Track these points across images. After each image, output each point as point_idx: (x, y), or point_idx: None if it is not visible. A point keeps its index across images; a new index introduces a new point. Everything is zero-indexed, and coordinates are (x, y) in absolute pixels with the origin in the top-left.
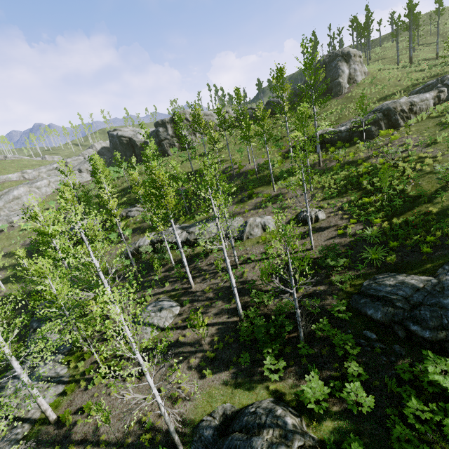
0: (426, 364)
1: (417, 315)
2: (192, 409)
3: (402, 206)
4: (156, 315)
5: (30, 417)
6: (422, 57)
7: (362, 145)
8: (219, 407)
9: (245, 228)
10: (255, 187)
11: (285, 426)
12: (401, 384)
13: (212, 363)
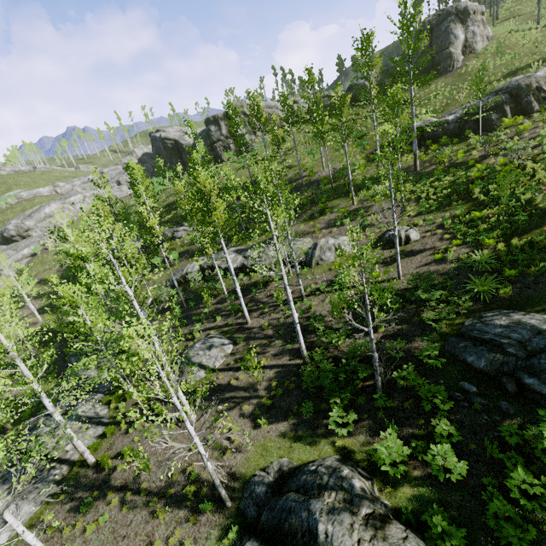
0: (542, 427)
1: (535, 365)
2: (243, 462)
3: (526, 222)
4: (205, 354)
5: (69, 458)
6: None
7: (476, 140)
8: (275, 462)
9: (314, 251)
10: (329, 200)
11: (352, 490)
12: (505, 449)
13: (268, 411)
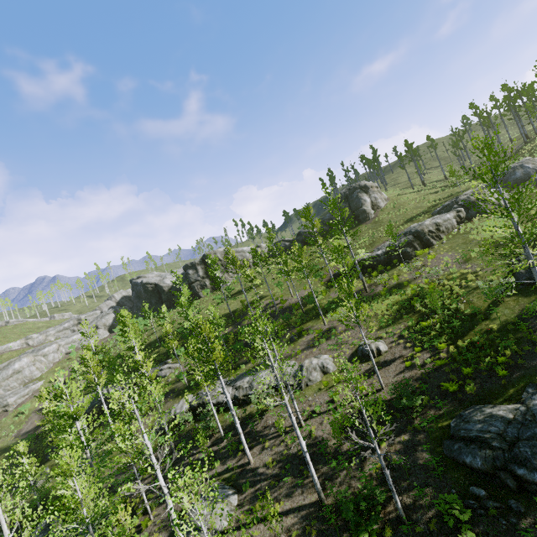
0: None
1: (518, 454)
2: None
3: (462, 326)
4: (210, 511)
5: None
6: (433, 179)
7: (403, 268)
8: None
9: (301, 373)
10: (303, 323)
11: None
12: None
13: None
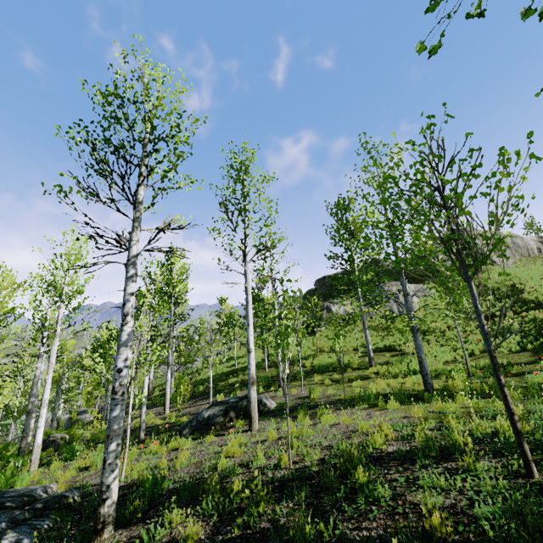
0: None
1: None
2: None
3: None
4: None
5: None
6: None
7: None
8: None
9: None
10: None
11: None
12: None
13: None
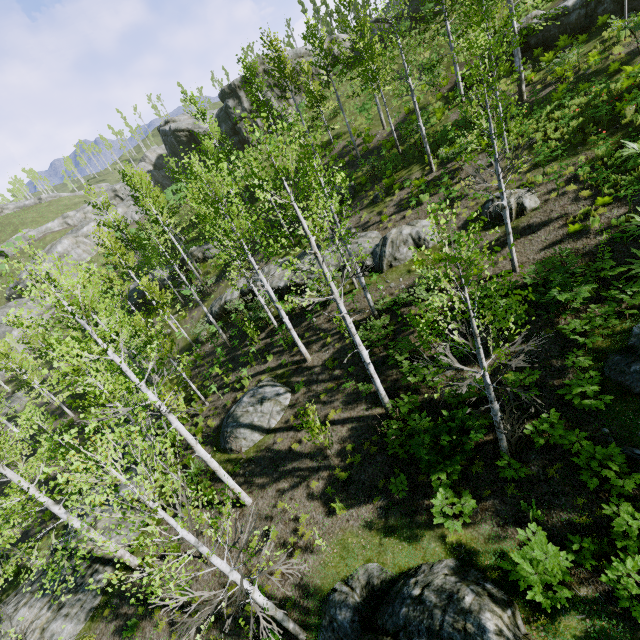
0: None
1: None
2: (317, 569)
3: None
4: (256, 410)
5: (113, 557)
6: None
7: (622, 25)
8: (361, 571)
9: (383, 249)
10: (396, 171)
11: (483, 637)
12: None
13: (344, 488)
